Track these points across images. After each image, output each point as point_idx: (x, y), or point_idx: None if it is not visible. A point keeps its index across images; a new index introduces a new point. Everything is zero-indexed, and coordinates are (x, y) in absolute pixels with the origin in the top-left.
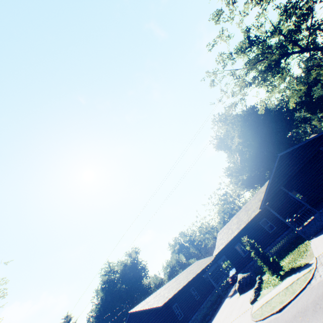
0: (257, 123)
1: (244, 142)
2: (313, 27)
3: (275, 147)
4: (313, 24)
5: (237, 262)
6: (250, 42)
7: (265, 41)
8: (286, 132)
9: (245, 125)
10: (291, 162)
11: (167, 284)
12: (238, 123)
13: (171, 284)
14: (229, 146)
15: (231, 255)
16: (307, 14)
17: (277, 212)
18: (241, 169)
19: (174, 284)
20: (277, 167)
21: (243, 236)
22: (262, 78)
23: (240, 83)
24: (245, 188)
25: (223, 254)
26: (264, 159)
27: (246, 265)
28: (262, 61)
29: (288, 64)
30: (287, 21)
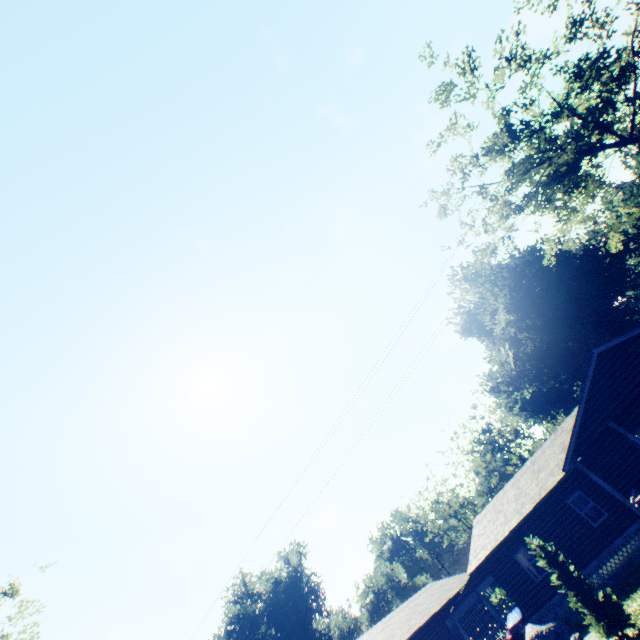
0: (544, 282)
1: (519, 320)
2: (639, 98)
3: (590, 329)
4: (639, 94)
5: (522, 593)
6: (511, 134)
7: (542, 129)
8: (612, 297)
9: (519, 285)
10: (625, 366)
11: (364, 637)
12: (504, 282)
13: (373, 636)
14: (488, 329)
15: (508, 576)
16: (622, 77)
17: (607, 477)
18: (517, 378)
19: (381, 637)
20: (595, 377)
21: (530, 531)
22: (544, 198)
23: (499, 208)
24: (530, 418)
25: (489, 571)
26: (566, 355)
27: (544, 603)
28: (541, 166)
29: (598, 166)
30: (584, 92)
